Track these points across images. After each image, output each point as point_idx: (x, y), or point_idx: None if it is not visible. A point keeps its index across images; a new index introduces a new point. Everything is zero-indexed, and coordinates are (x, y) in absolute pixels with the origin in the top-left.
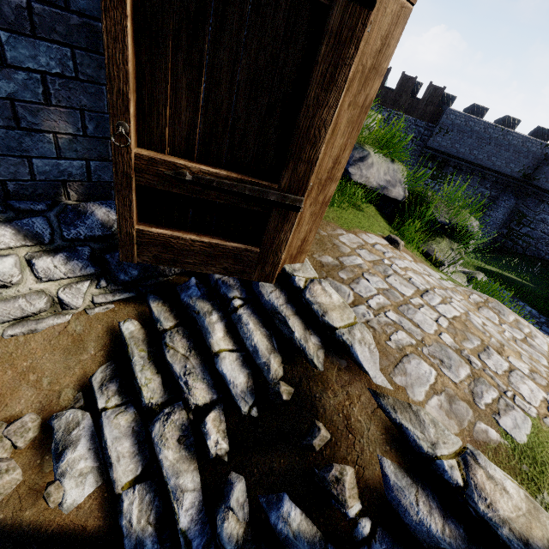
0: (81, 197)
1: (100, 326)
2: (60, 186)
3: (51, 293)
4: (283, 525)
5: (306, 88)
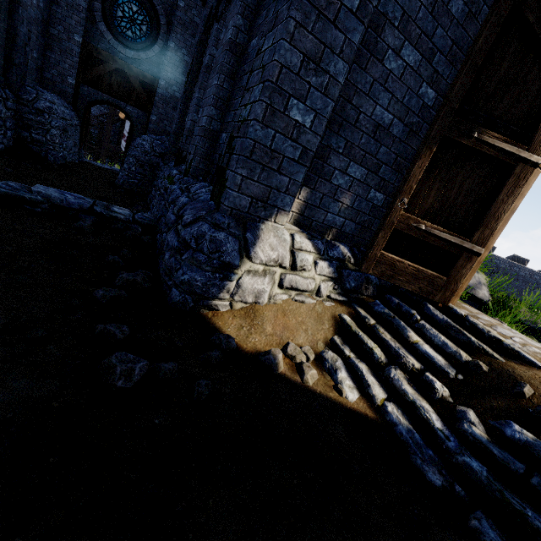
0: (332, 238)
1: (329, 313)
2: (329, 229)
3: (317, 282)
4: (520, 434)
5: (498, 195)
